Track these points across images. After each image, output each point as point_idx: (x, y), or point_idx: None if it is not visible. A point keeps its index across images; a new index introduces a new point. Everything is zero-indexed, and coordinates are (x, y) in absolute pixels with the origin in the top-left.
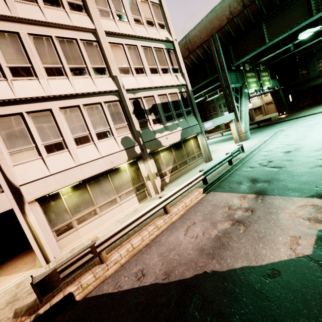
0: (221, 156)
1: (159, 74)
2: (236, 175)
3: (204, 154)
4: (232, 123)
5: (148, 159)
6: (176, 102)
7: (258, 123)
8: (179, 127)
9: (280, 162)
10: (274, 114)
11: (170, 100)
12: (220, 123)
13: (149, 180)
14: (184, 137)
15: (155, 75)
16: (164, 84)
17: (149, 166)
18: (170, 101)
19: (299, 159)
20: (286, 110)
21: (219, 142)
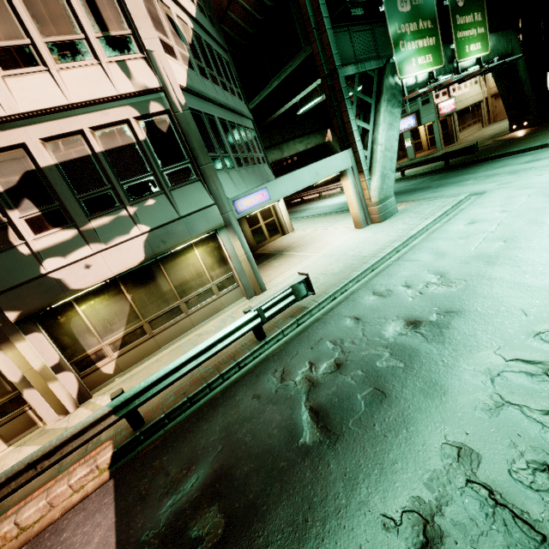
0: (291, 278)
1: (42, 65)
2: (227, 405)
3: (239, 280)
4: (346, 179)
5: (14, 339)
6: (127, 152)
7: (445, 157)
8: (141, 225)
9: (350, 389)
10: (506, 125)
11: (100, 149)
12: (299, 188)
13: (30, 389)
14: (161, 250)
15: (23, 71)
16: (65, 99)
17: (21, 355)
18: (103, 152)
19: (404, 395)
20: (529, 118)
21: (345, 208)
